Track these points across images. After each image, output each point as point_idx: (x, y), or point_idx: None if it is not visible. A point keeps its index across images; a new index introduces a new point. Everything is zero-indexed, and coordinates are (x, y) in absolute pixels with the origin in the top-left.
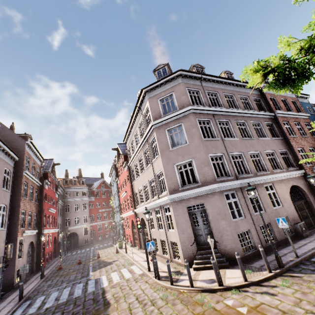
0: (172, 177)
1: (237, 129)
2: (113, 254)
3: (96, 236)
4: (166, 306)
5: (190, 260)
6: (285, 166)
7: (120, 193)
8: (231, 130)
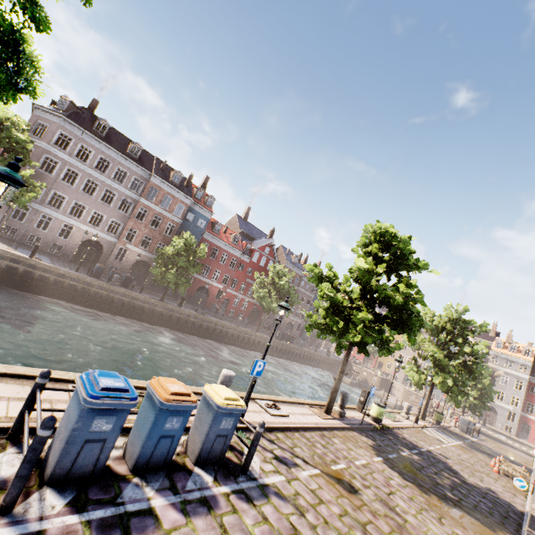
0: None
1: (83, 183)
2: None
3: None
4: None
5: None
6: (105, 229)
7: None
8: (76, 180)
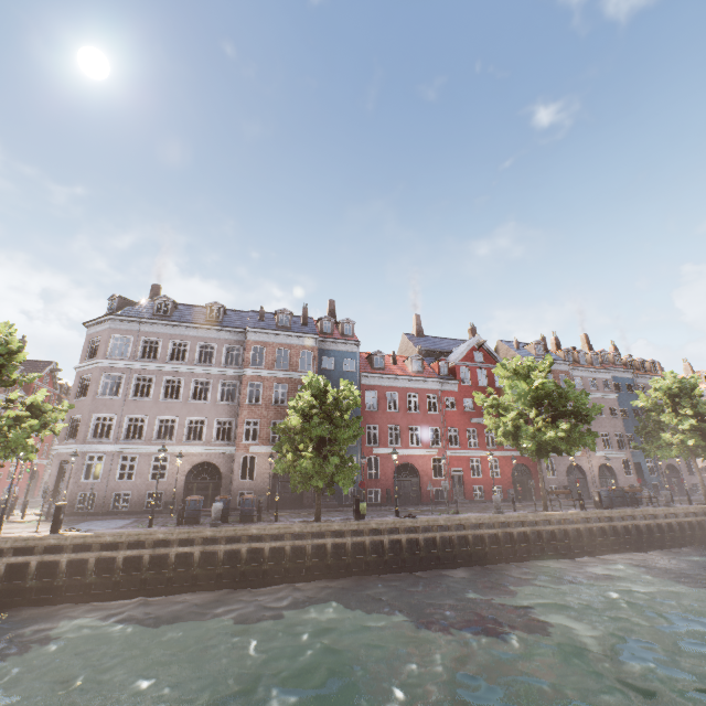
0: (65, 429)
1: (160, 388)
2: None
3: None
4: None
5: (45, 508)
6: (211, 439)
7: None
8: (152, 388)
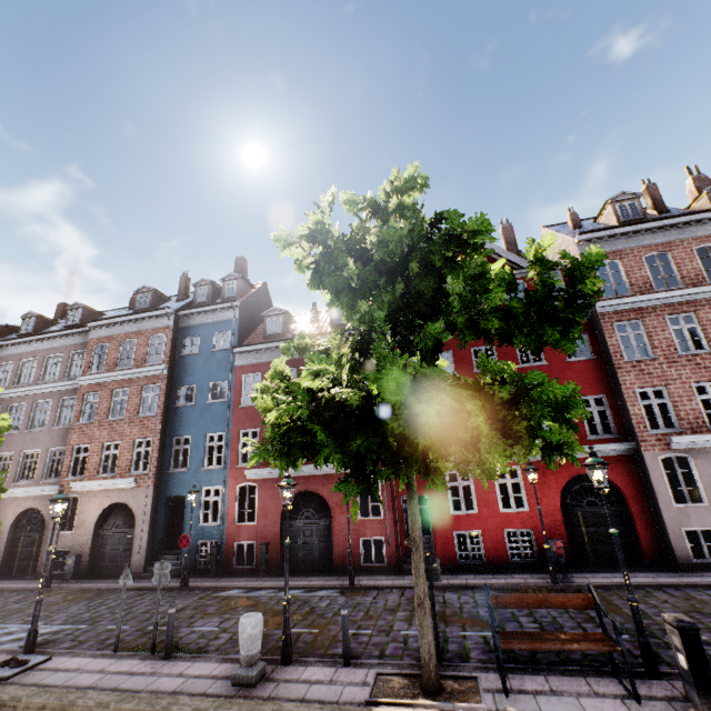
0: None
1: None
2: None
3: None
4: None
5: None
6: (41, 476)
7: None
8: None
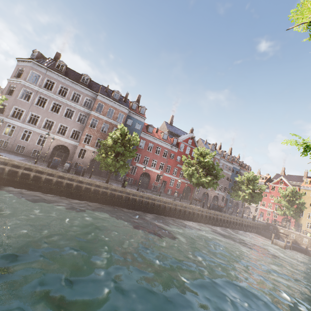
0: None
1: (50, 105)
2: None
3: None
4: None
5: None
6: (69, 136)
7: None
8: (46, 104)
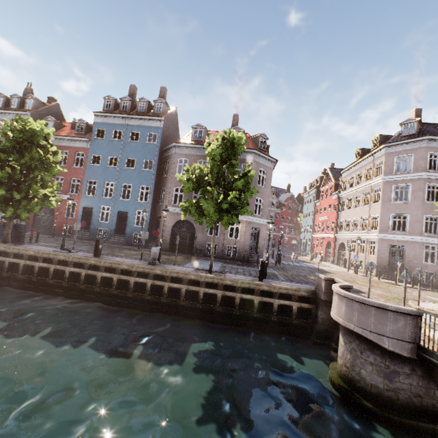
0: (385, 222)
1: None
2: (307, 260)
3: (276, 244)
4: (362, 279)
5: (380, 274)
6: None
7: (316, 215)
8: None
